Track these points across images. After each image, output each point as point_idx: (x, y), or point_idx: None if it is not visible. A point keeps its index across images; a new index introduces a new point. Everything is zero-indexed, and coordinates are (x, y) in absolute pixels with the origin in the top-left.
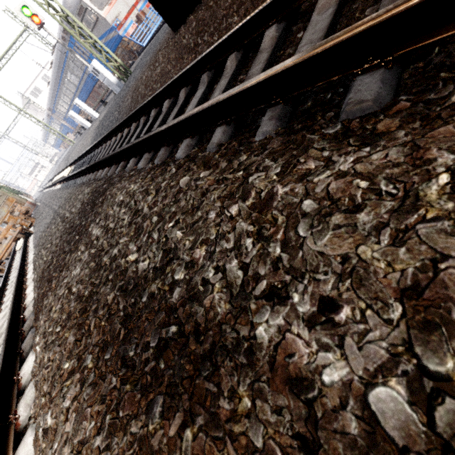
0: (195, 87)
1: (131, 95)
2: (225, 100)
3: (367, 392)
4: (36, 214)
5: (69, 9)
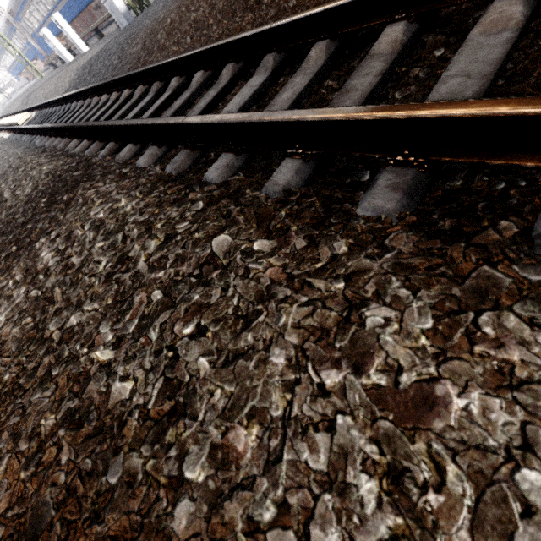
0: (249, 67)
1: (143, 39)
2: (315, 122)
3: None
4: None
5: None
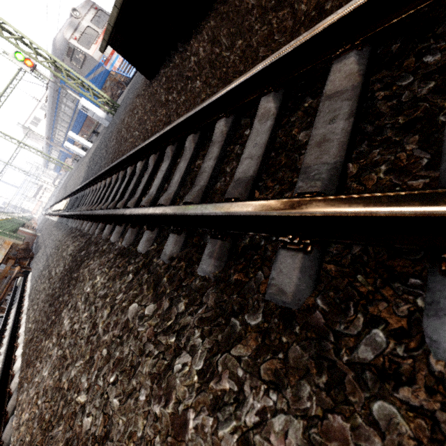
0: (164, 152)
1: (115, 136)
2: (172, 216)
3: None
4: (36, 247)
5: (58, 51)
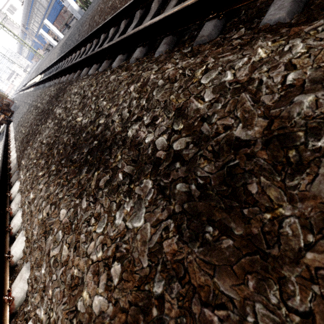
0: (132, 20)
1: (88, 22)
2: (142, 29)
3: (156, 140)
4: (14, 108)
5: None
